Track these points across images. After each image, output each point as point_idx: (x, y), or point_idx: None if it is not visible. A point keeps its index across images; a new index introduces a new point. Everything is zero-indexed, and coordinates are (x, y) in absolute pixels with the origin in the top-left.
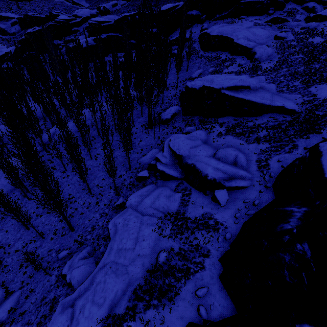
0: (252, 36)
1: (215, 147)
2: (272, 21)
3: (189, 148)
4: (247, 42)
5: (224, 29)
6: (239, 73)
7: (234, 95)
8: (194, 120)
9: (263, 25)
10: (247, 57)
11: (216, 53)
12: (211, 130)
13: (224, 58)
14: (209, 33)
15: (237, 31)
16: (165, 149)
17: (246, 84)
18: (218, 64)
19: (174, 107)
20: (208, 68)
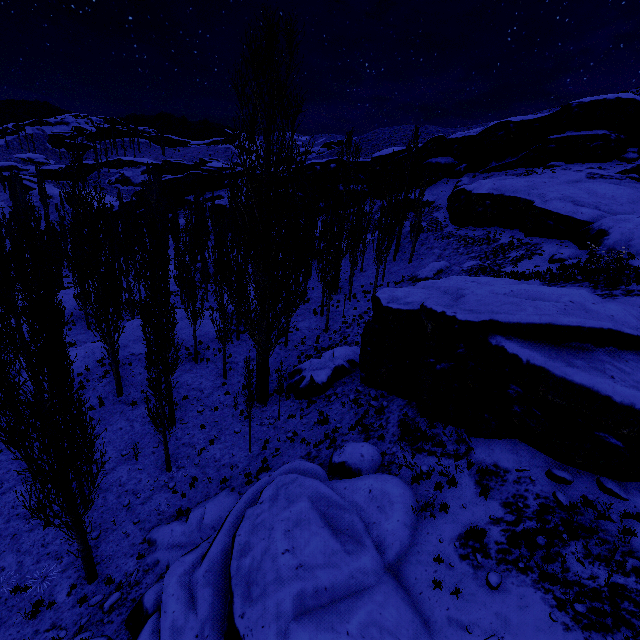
0: (587, 196)
1: (441, 639)
2: (638, 170)
3: (292, 608)
4: (572, 207)
5: (508, 183)
6: (555, 281)
7: (549, 364)
8: (386, 414)
9: (614, 178)
10: (575, 243)
11: (487, 231)
12: (436, 492)
13: (506, 241)
14: (470, 191)
15: (542, 187)
16: (211, 550)
17: (602, 323)
18: (489, 253)
19: (343, 350)
20: (461, 260)
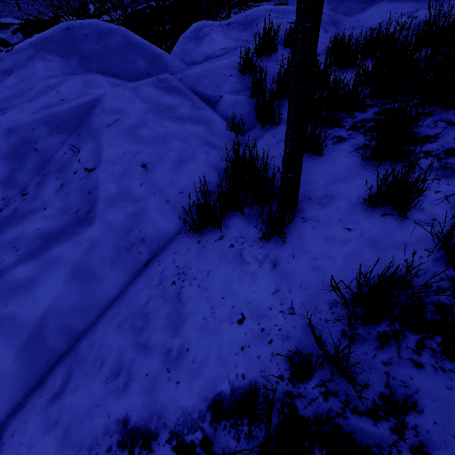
0: None
1: None
2: None
3: None
4: None
5: None
6: None
7: None
8: None
9: None
10: None
11: None
12: None
13: None
14: None
15: None
16: None
17: None
18: None
19: None
20: None
